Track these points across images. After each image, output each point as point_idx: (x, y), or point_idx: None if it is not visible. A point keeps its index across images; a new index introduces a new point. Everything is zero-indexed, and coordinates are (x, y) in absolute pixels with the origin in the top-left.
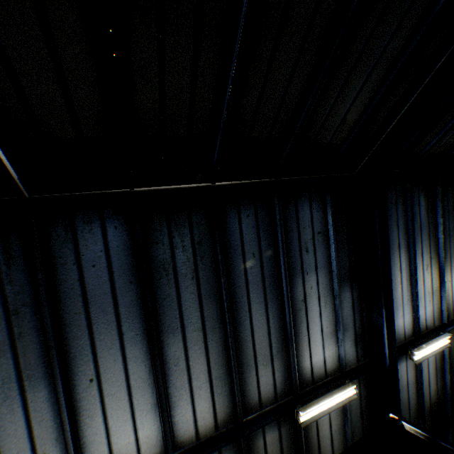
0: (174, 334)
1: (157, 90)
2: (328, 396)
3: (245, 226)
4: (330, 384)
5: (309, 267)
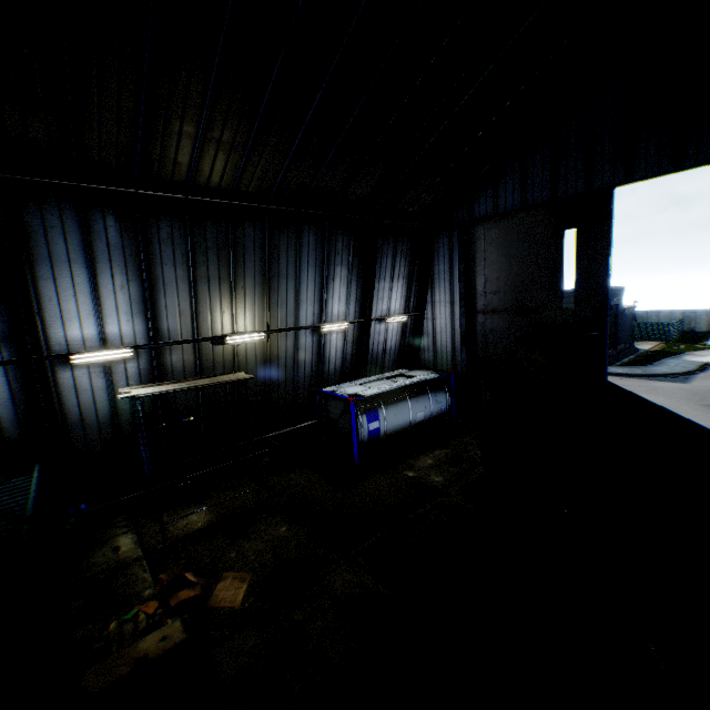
0: None
1: None
2: None
3: None
4: None
5: None
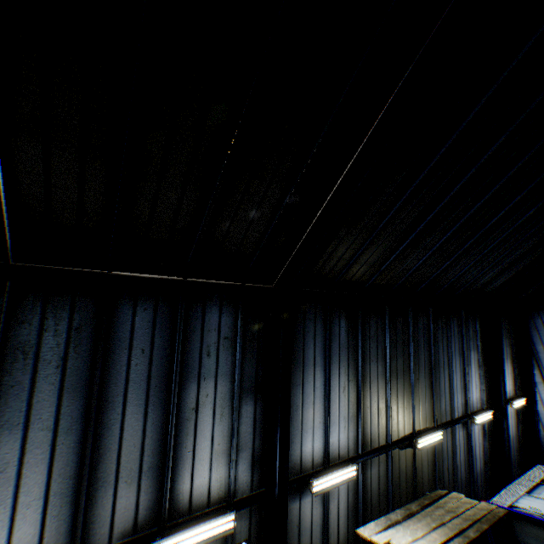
0: (13, 431)
1: (44, 185)
2: (196, 527)
3: (139, 319)
4: (208, 514)
5: (208, 372)
